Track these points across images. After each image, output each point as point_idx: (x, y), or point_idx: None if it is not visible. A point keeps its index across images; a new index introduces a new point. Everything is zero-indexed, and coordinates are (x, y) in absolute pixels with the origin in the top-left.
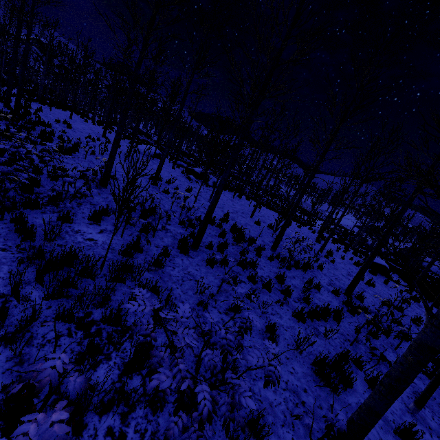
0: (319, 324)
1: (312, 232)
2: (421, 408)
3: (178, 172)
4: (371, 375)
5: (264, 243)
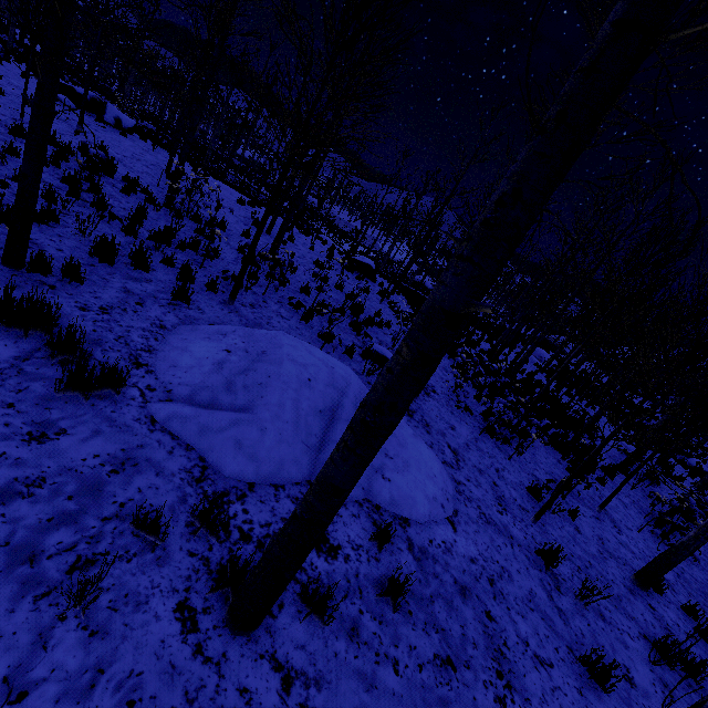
0: (168, 249)
1: (297, 228)
2: (234, 298)
3: (34, 86)
4: (201, 282)
5: (161, 193)
